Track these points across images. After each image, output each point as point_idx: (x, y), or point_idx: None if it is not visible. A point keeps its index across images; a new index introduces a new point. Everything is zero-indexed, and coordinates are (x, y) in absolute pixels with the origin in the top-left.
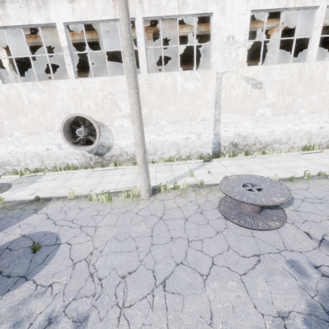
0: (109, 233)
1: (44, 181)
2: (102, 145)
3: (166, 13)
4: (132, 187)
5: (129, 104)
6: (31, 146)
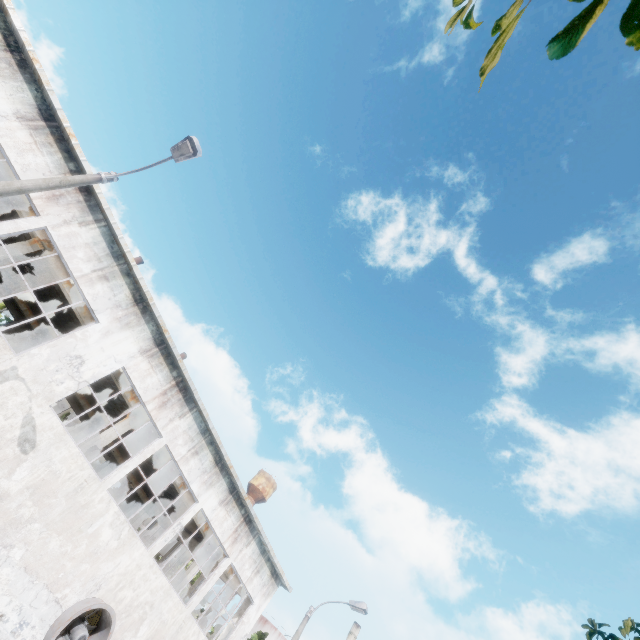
0: None
1: None
2: None
3: (69, 261)
4: None
5: None
6: None
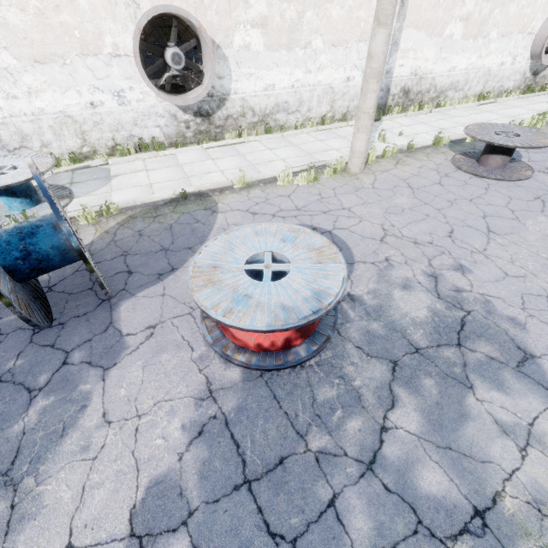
0: (374, 211)
1: (130, 174)
2: (208, 92)
3: None
4: (324, 161)
5: None
6: (49, 97)
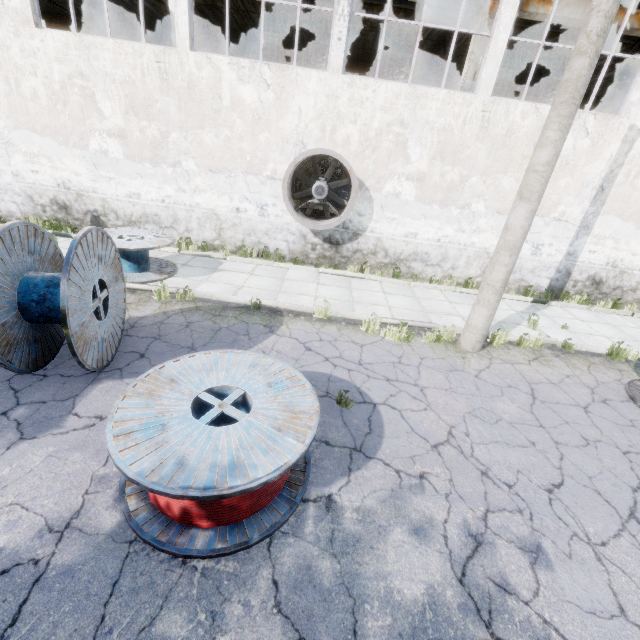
0: (455, 404)
1: (235, 272)
2: (344, 224)
3: None
4: (434, 323)
5: (428, 152)
6: (208, 196)
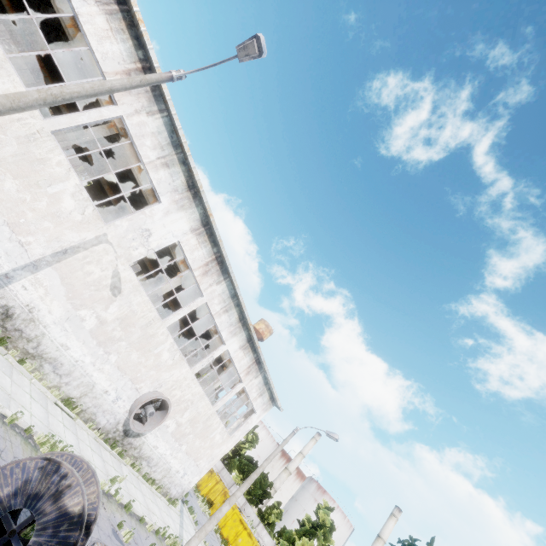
0: None
1: None
2: None
3: (140, 148)
4: None
5: None
6: None
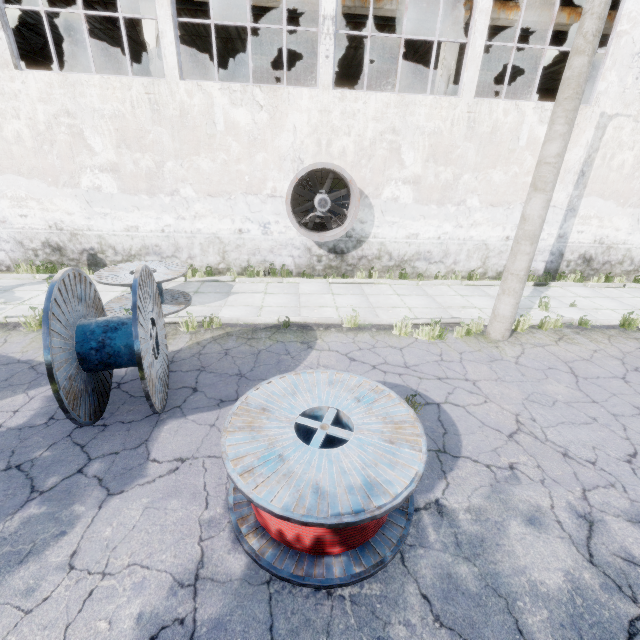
0: (510, 392)
1: (249, 293)
2: (347, 233)
3: None
4: (458, 318)
5: (421, 156)
6: (209, 221)
